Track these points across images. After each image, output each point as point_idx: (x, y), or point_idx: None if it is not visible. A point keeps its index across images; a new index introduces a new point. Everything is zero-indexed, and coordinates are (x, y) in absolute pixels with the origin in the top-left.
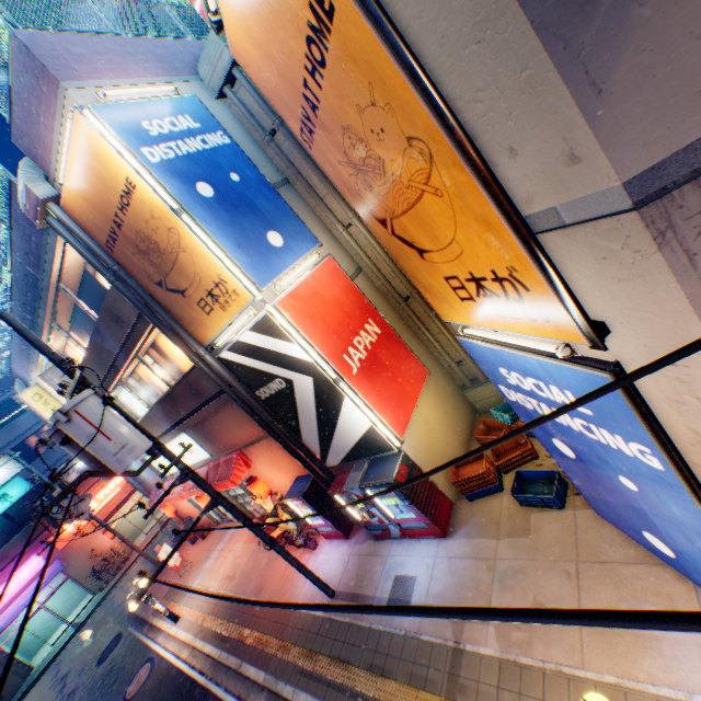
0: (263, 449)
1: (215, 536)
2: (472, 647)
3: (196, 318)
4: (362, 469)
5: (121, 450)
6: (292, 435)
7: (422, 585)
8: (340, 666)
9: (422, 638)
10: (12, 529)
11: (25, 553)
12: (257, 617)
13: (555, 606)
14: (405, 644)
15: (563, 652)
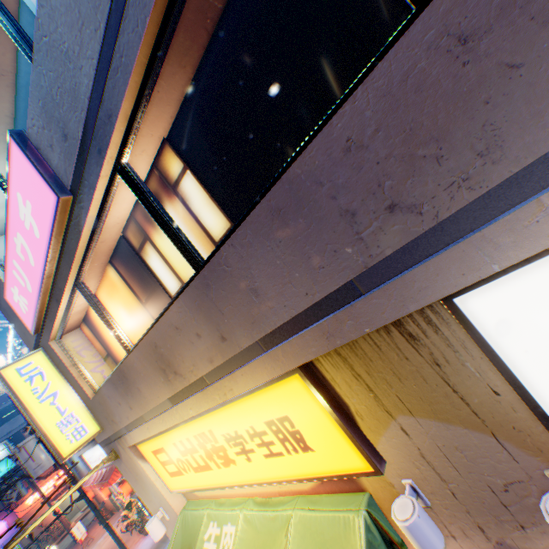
0: None
1: (113, 518)
2: None
3: None
4: None
5: (38, 466)
6: None
7: None
8: None
9: None
10: None
11: None
12: None
13: None
14: None
15: None
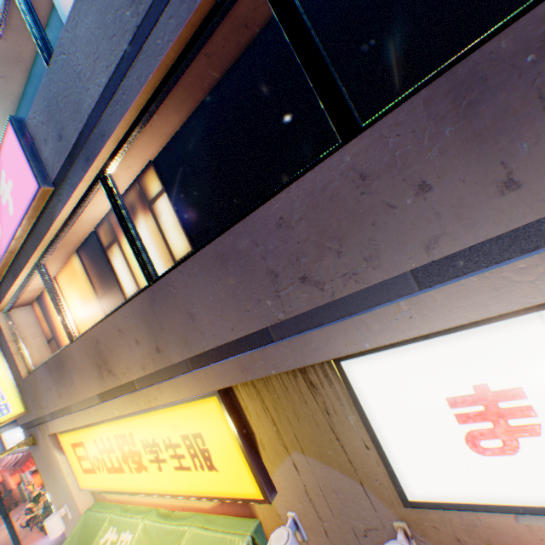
0: None
1: (16, 510)
2: None
3: None
4: None
5: None
6: None
7: None
8: None
9: None
10: None
11: None
12: None
13: None
14: None
15: None
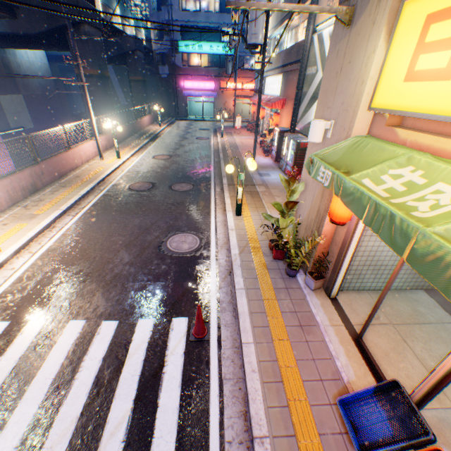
0: (290, 105)
1: (253, 135)
2: (257, 187)
3: (322, 6)
4: (299, 137)
5: (253, 35)
6: (299, 102)
7: (269, 178)
8: (234, 168)
9: (253, 180)
10: (216, 65)
11: (212, 78)
12: (235, 152)
13: (280, 199)
14: (249, 177)
15: (267, 200)
